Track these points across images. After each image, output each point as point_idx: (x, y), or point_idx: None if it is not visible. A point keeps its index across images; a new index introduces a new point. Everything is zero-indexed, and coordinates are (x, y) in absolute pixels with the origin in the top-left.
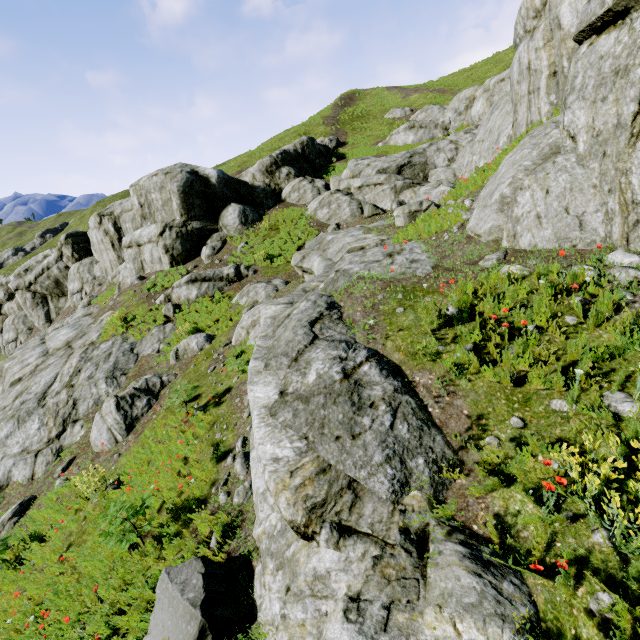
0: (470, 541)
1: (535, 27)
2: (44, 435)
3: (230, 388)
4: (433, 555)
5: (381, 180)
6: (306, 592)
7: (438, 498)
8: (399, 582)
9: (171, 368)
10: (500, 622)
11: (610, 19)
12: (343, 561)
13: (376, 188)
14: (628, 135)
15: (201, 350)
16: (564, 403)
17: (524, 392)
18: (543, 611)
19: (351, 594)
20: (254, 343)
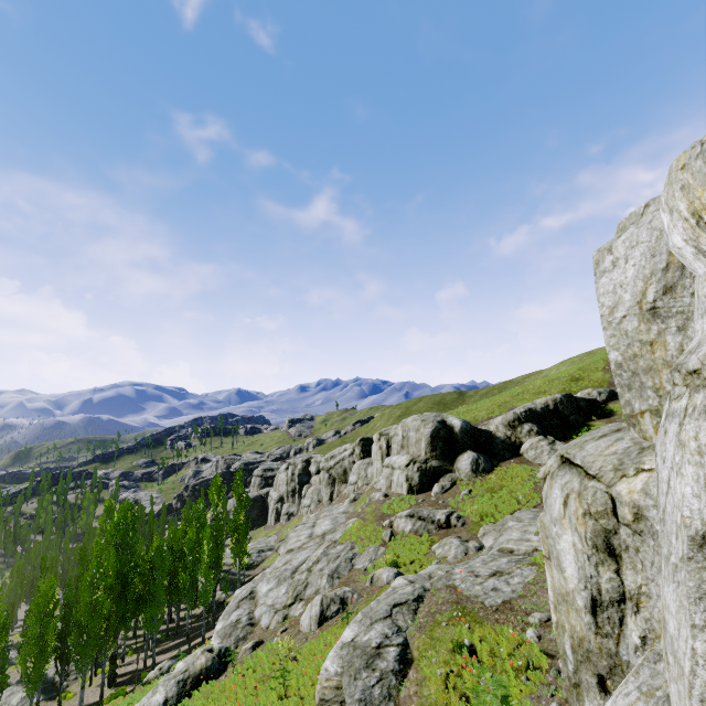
0: None
1: None
2: (284, 600)
3: None
4: None
5: None
6: None
7: None
8: None
9: (364, 589)
10: None
11: None
12: None
13: None
14: None
15: (388, 584)
16: None
17: None
18: None
19: None
20: None
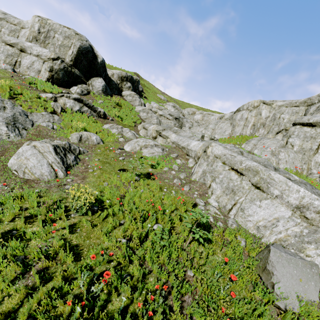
0: None
1: (252, 110)
2: None
3: (151, 173)
4: None
5: (170, 118)
6: None
7: None
8: None
9: (76, 144)
10: None
11: (309, 125)
12: None
13: (167, 120)
14: (313, 152)
15: (98, 144)
16: None
17: None
18: None
19: None
20: (148, 156)
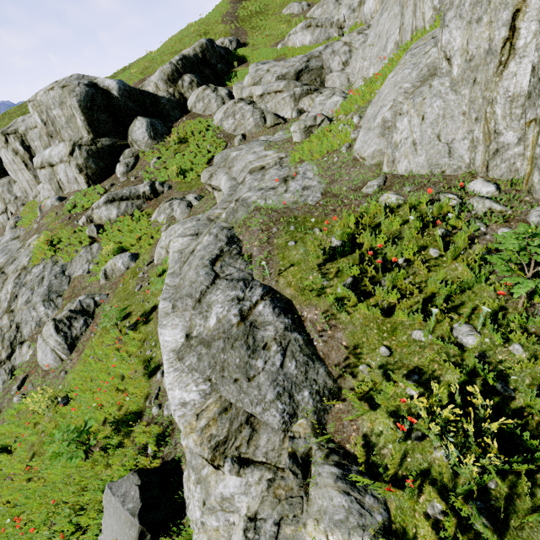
0: (343, 461)
1: None
2: None
3: (156, 306)
4: (313, 478)
5: (281, 87)
6: (217, 508)
7: (320, 422)
8: (287, 501)
9: (102, 288)
10: (361, 532)
11: None
12: (244, 485)
13: (277, 96)
14: (497, 63)
15: (128, 269)
16: (422, 334)
17: (392, 322)
18: (394, 515)
19: (250, 514)
20: None
